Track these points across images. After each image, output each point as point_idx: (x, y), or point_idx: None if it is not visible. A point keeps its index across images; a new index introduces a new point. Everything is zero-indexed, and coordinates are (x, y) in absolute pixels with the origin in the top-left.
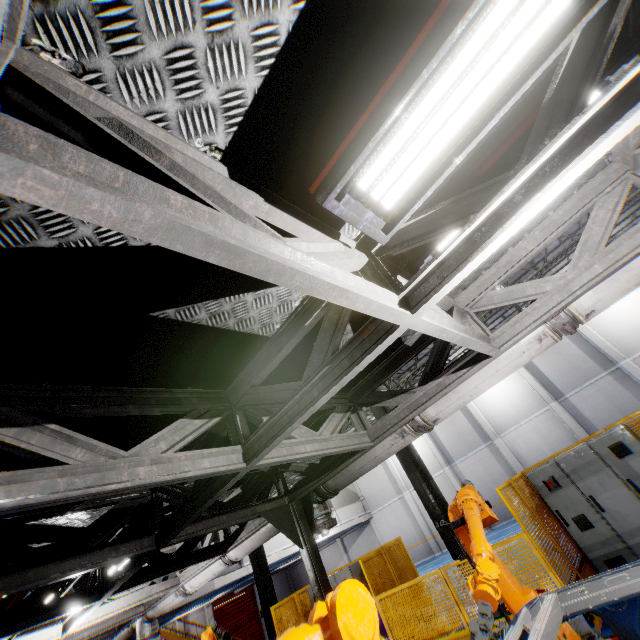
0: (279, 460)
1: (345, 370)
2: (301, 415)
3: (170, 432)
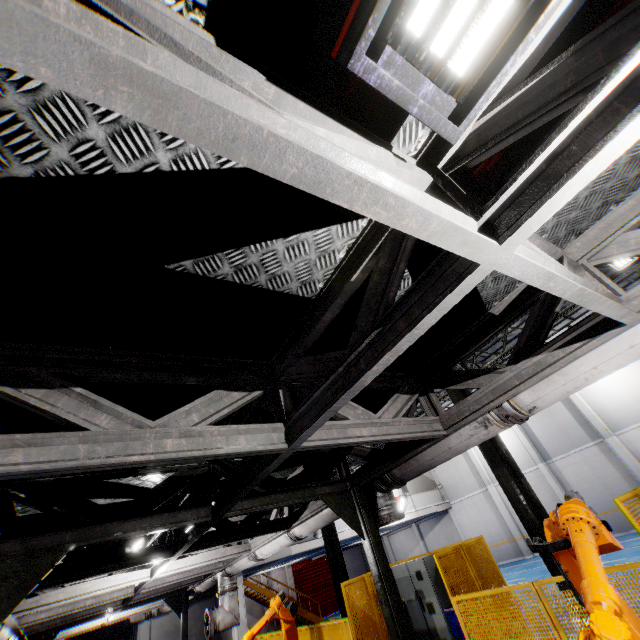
0: (328, 443)
1: (399, 334)
2: (345, 391)
3: (204, 404)
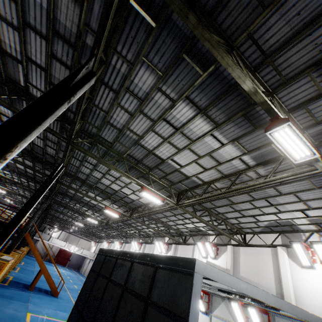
0: None
1: None
2: None
3: None
